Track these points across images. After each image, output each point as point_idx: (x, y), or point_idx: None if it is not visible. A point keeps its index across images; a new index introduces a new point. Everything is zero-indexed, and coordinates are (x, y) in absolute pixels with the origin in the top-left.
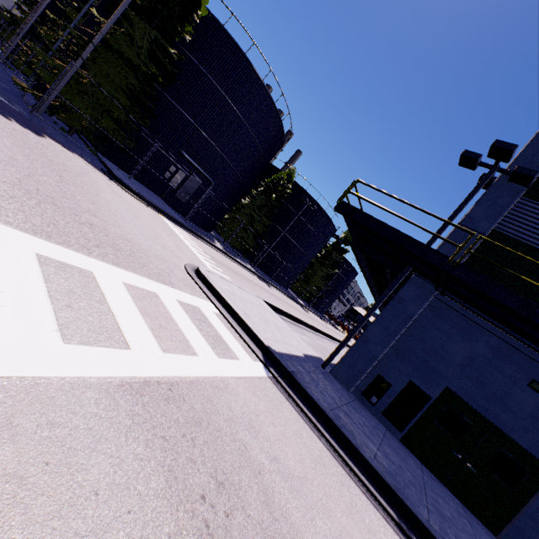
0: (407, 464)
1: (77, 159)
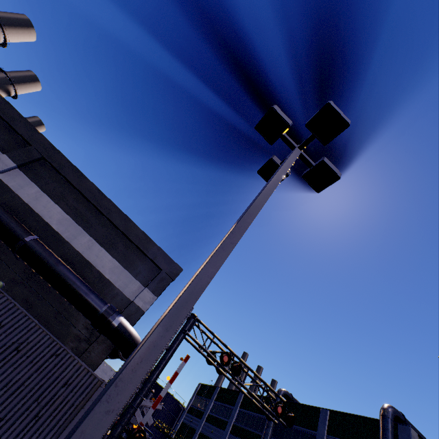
0: None
1: None
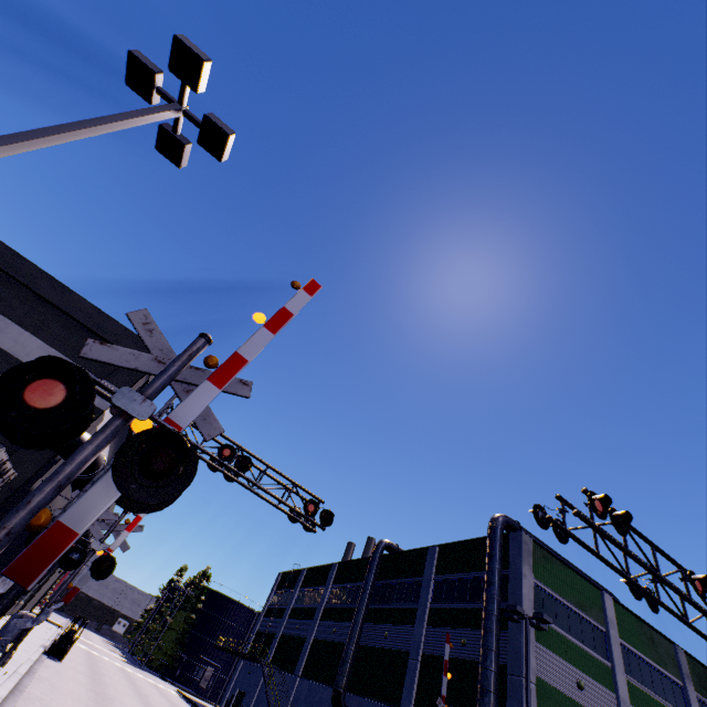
0: None
1: (152, 675)
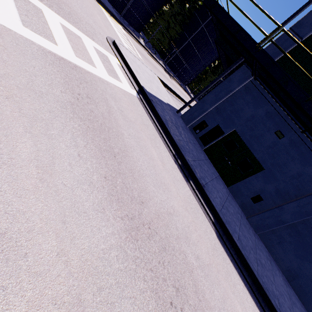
0: (198, 153)
1: None
